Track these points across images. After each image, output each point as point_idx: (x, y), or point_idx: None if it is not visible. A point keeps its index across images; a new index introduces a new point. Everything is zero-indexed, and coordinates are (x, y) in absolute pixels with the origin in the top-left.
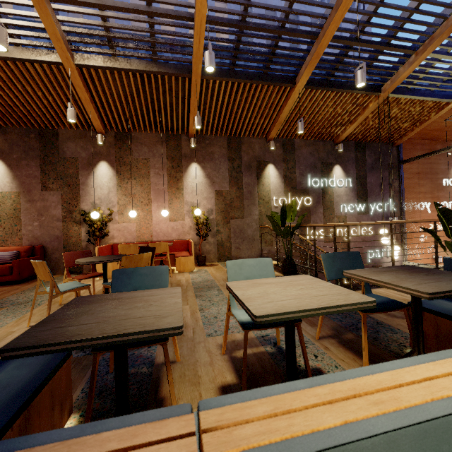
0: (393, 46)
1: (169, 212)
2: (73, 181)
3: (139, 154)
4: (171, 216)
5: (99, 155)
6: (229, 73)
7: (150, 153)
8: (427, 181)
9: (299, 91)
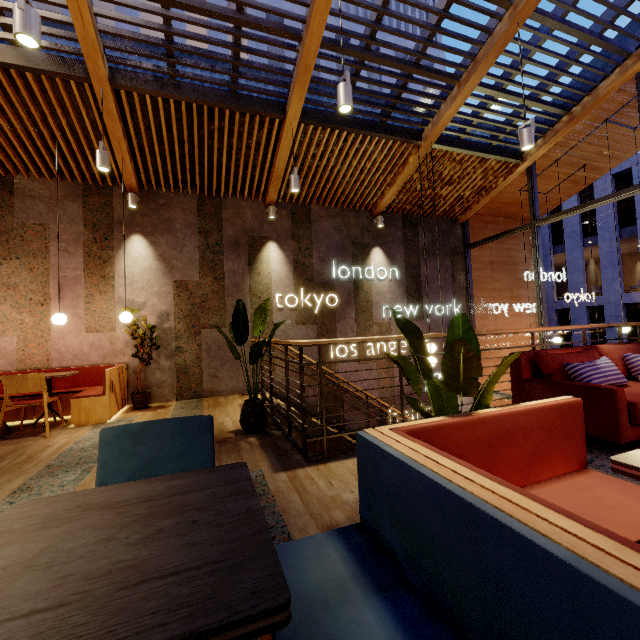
0: (424, 68)
1: (85, 316)
2: None
3: (28, 215)
4: (89, 324)
5: None
6: (166, 85)
7: (50, 215)
8: (504, 275)
9: (294, 127)
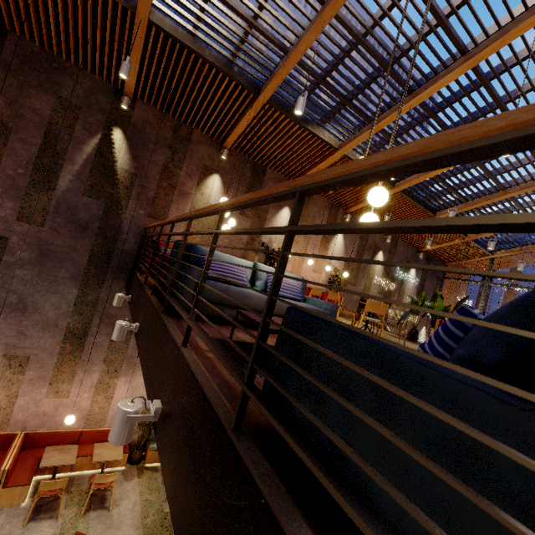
0: None
1: (314, 264)
2: (263, 215)
3: (311, 211)
4: (315, 268)
5: (286, 201)
6: (410, 194)
7: (318, 213)
8: (452, 295)
9: None
